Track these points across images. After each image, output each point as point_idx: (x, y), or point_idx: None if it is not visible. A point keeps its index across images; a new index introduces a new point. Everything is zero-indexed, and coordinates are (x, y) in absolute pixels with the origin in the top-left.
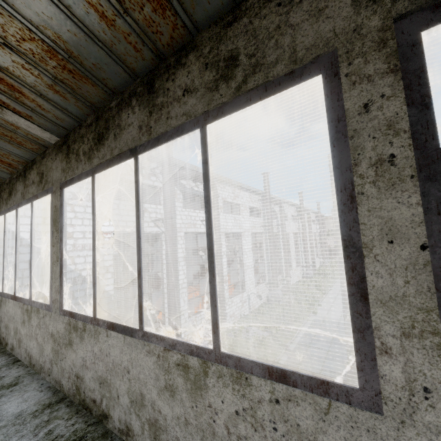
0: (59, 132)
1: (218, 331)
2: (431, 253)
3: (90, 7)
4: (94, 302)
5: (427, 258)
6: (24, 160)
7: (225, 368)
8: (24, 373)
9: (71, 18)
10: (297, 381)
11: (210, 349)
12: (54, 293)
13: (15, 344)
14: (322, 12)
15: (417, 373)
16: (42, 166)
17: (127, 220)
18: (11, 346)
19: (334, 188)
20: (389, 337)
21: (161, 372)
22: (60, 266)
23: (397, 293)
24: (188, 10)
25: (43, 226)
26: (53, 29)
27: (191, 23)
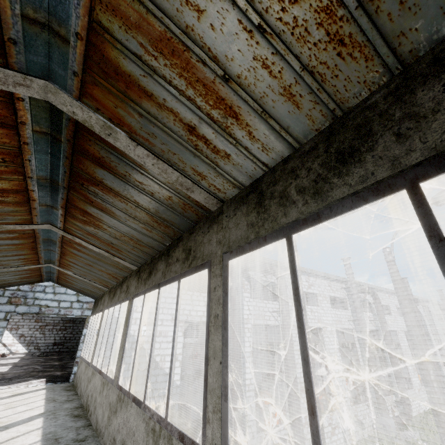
0: (137, 265)
1: (168, 405)
2: (223, 366)
3: (143, 228)
4: (130, 380)
5: (221, 369)
6: (123, 276)
7: (166, 432)
8: (91, 434)
9: (137, 231)
10: (186, 441)
11: (164, 418)
12: (117, 371)
13: (93, 410)
14: (210, 241)
15: (214, 435)
16: (129, 282)
17: (197, 309)
18: (90, 412)
19: (395, 285)
20: (210, 412)
21: (146, 435)
22: (123, 351)
23: (213, 387)
24: (177, 227)
25: (135, 313)
26: (131, 233)
27: (180, 230)
